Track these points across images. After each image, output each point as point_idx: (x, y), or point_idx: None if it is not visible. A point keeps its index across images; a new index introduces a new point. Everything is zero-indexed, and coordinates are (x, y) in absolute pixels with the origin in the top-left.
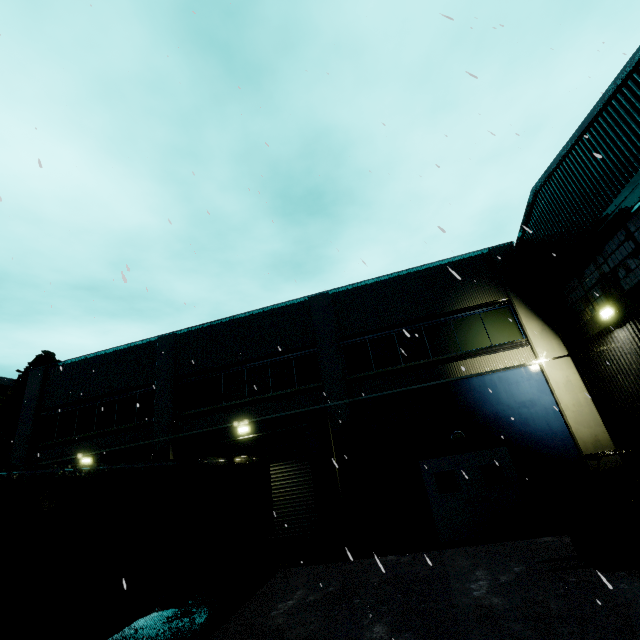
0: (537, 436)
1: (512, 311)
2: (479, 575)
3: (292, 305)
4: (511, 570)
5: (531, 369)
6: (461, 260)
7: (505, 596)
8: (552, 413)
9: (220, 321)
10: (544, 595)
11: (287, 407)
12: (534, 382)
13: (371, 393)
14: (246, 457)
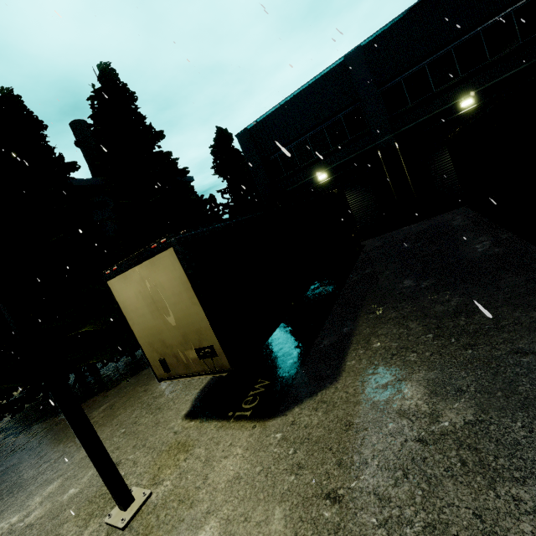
0: None
1: None
2: None
3: None
4: None
5: None
6: None
7: None
8: None
9: (410, 9)
10: None
11: (512, 66)
12: None
13: None
14: None
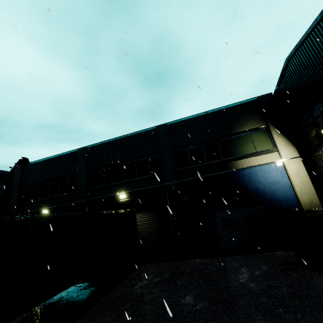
0: (278, 200)
1: (269, 132)
2: (243, 271)
3: (147, 131)
4: (261, 269)
5: (277, 164)
6: (241, 104)
7: (257, 283)
8: (288, 188)
9: (109, 140)
10: (279, 283)
11: (145, 185)
12: (279, 171)
13: (189, 178)
14: (123, 210)
